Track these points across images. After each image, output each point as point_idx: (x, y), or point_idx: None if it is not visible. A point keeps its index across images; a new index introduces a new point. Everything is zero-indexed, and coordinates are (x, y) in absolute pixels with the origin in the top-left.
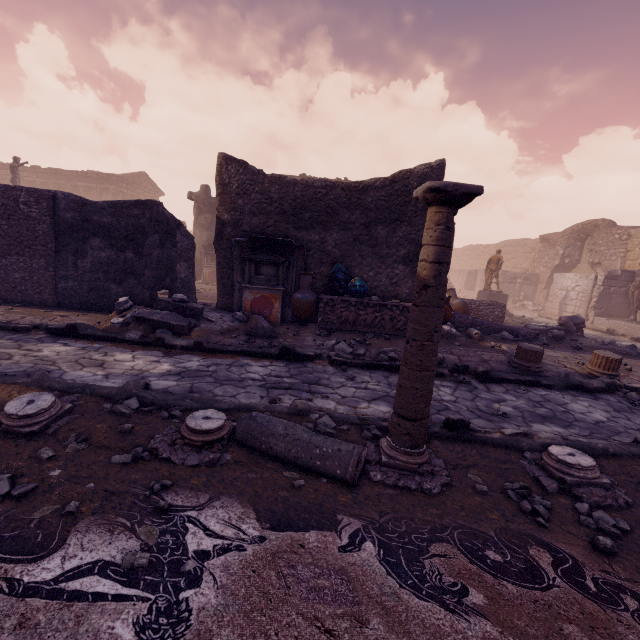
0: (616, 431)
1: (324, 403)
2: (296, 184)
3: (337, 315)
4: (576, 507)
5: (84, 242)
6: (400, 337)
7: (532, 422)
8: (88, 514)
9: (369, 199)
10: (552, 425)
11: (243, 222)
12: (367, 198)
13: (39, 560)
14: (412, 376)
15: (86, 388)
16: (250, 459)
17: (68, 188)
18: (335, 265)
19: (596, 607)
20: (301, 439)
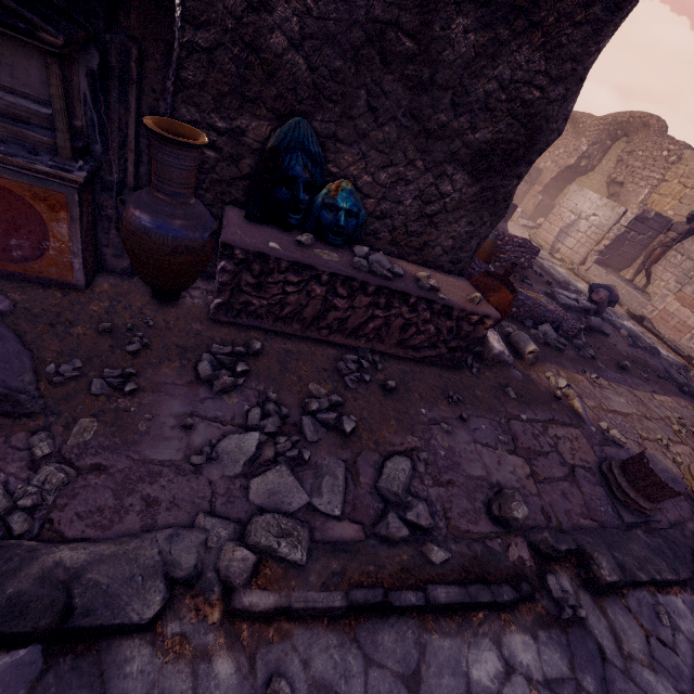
0: None
1: None
2: None
3: (272, 298)
4: None
5: None
6: (411, 367)
7: None
8: None
9: None
10: None
11: None
12: None
13: None
14: None
15: None
16: None
17: None
18: (288, 121)
19: None
20: None
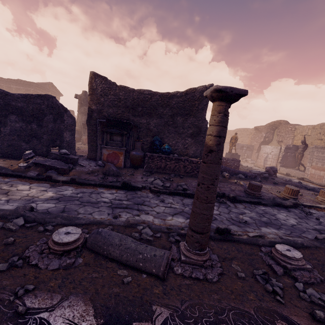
0: (302, 230)
1: (146, 217)
2: (134, 91)
3: (155, 164)
4: (296, 286)
5: (5, 117)
6: (188, 176)
7: (261, 226)
8: None
9: (173, 102)
10: (271, 228)
11: (103, 111)
12: (172, 101)
13: None
14: (201, 206)
15: None
16: (96, 261)
17: (5, 88)
18: (154, 137)
19: None
20: (130, 248)
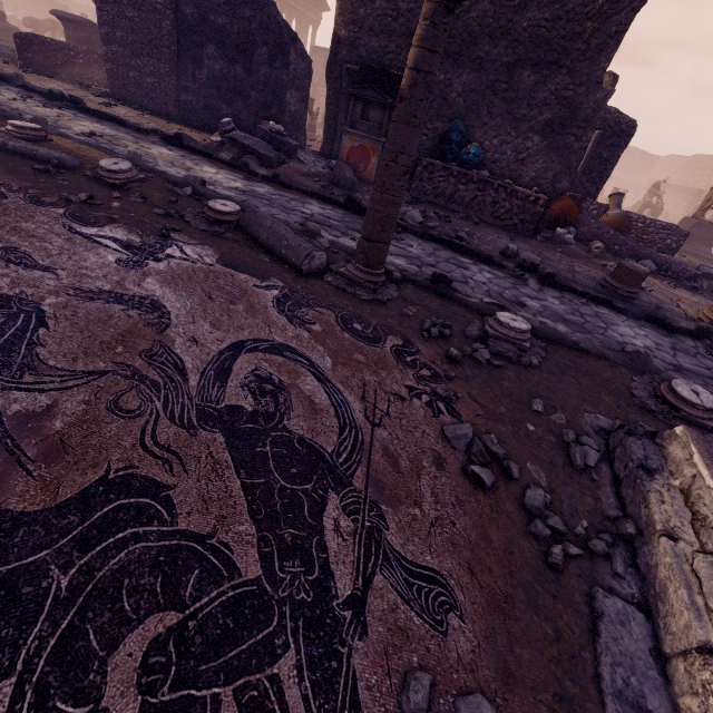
0: None
1: (346, 242)
2: None
3: (433, 185)
4: (473, 345)
5: (201, 48)
6: (495, 227)
7: (543, 317)
8: (122, 223)
9: (524, 23)
10: (563, 325)
11: (360, 43)
12: (522, 21)
13: (87, 227)
14: (374, 197)
15: (162, 174)
16: (245, 242)
17: None
18: (453, 121)
19: (394, 362)
20: (279, 233)
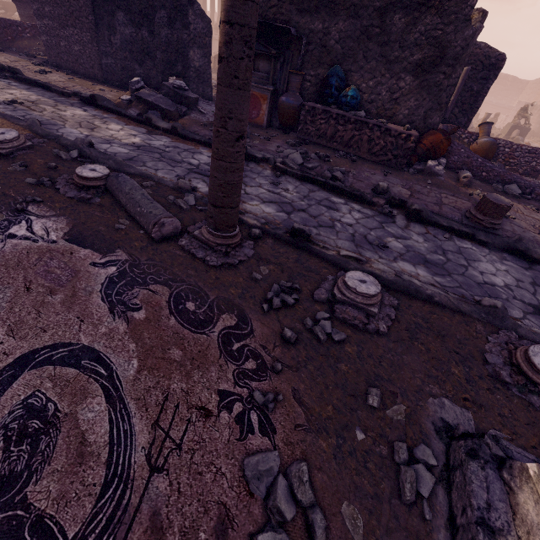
0: (493, 295)
1: None
2: None
3: (316, 127)
4: (317, 313)
5: (113, 16)
6: (372, 162)
7: (404, 260)
8: None
9: None
10: (423, 269)
11: None
12: None
13: None
14: (212, 164)
15: (57, 138)
16: (111, 206)
17: None
18: (332, 67)
19: (216, 354)
20: (134, 199)
